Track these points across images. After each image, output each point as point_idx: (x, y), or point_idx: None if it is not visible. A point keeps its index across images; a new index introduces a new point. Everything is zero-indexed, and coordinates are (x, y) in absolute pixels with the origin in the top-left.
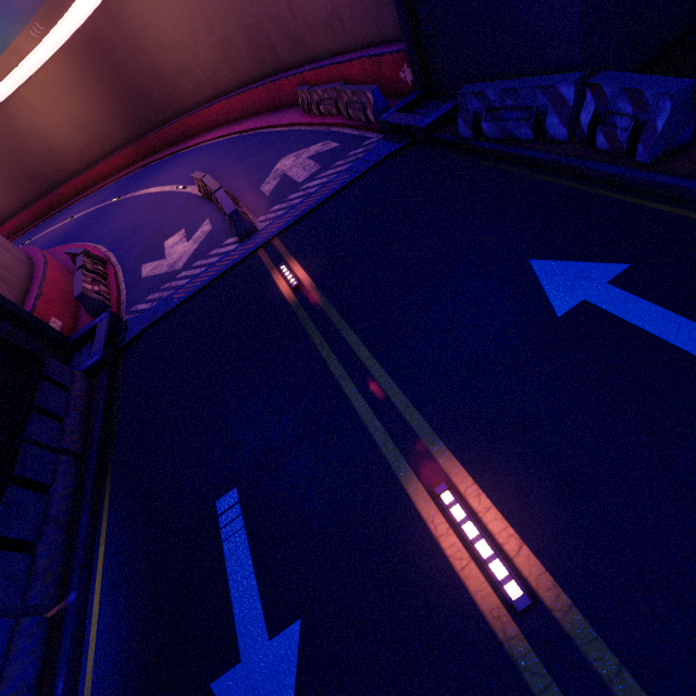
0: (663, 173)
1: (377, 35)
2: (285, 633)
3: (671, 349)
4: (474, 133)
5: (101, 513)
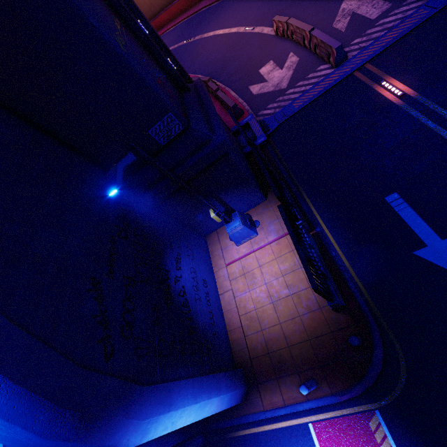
0: None
1: None
2: None
3: None
4: None
5: (307, 204)
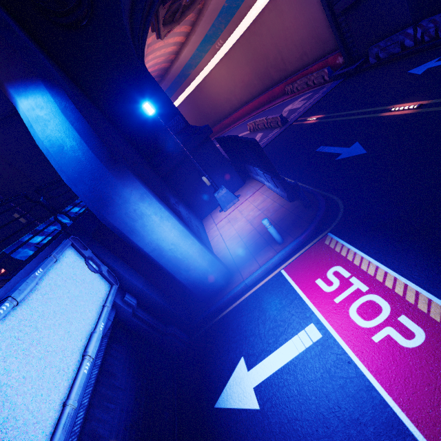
0: None
1: (324, 53)
2: (353, 145)
3: None
4: (376, 60)
5: None
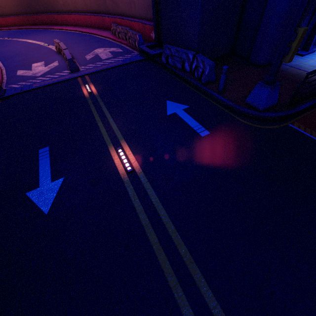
0: (205, 87)
1: (146, 16)
2: (58, 180)
3: (188, 125)
4: (166, 61)
5: None
